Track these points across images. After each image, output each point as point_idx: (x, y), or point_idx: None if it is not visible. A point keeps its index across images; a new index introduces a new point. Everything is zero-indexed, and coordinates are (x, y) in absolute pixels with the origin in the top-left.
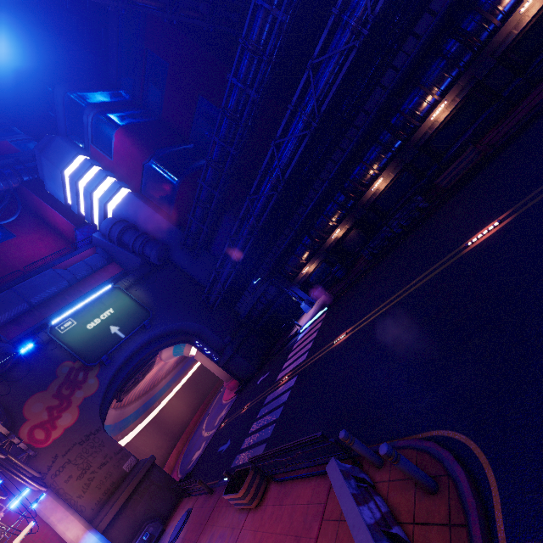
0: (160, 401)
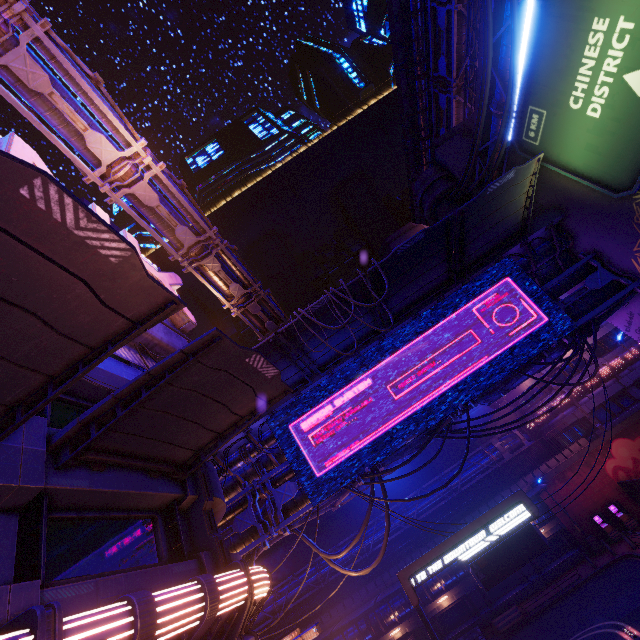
0: None
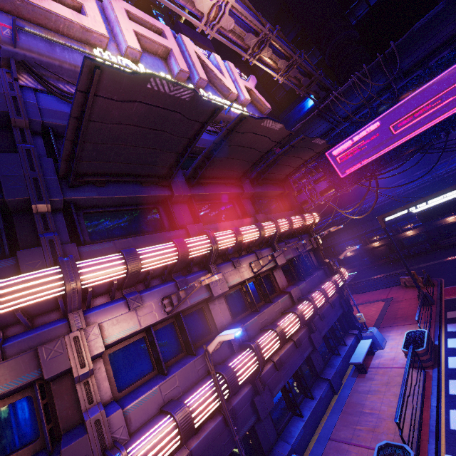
0: None
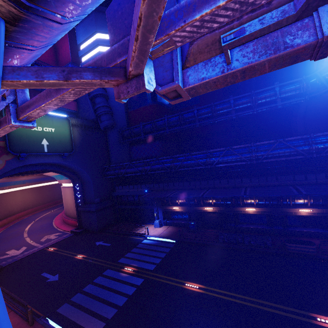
0: (10, 188)
